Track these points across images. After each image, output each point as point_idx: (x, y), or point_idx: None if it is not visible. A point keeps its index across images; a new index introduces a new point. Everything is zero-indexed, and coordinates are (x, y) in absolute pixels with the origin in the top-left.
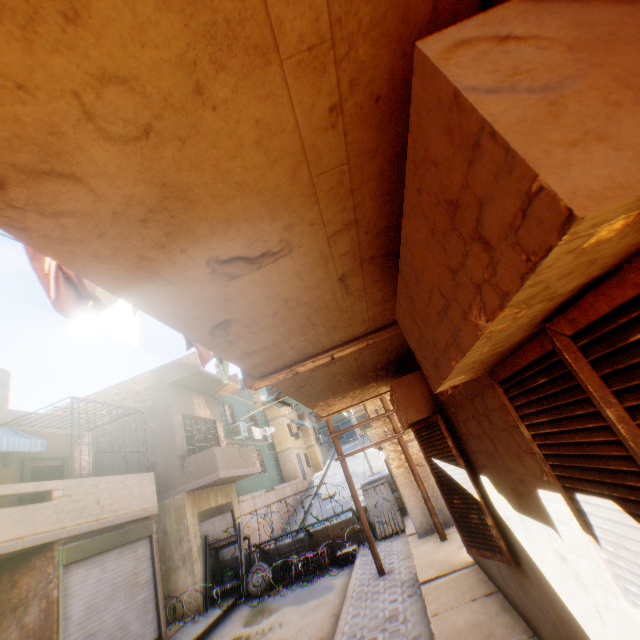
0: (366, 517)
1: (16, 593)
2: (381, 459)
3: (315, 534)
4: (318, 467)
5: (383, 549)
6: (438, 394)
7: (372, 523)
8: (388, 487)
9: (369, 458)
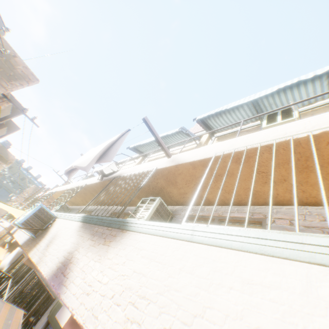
0: None
1: None
2: None
3: None
4: None
5: None
6: None
7: None
8: None
9: None
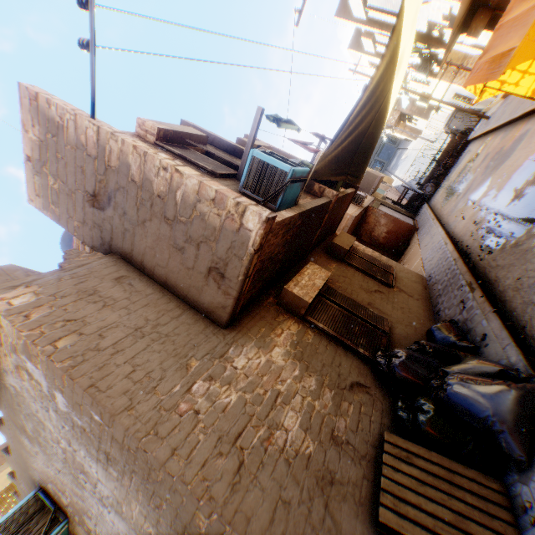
0: (458, 133)
1: (371, 224)
2: (440, 116)
3: (439, 160)
4: (390, 181)
5: (479, 124)
6: (490, 7)
7: (463, 131)
8: (459, 113)
9: (419, 145)
